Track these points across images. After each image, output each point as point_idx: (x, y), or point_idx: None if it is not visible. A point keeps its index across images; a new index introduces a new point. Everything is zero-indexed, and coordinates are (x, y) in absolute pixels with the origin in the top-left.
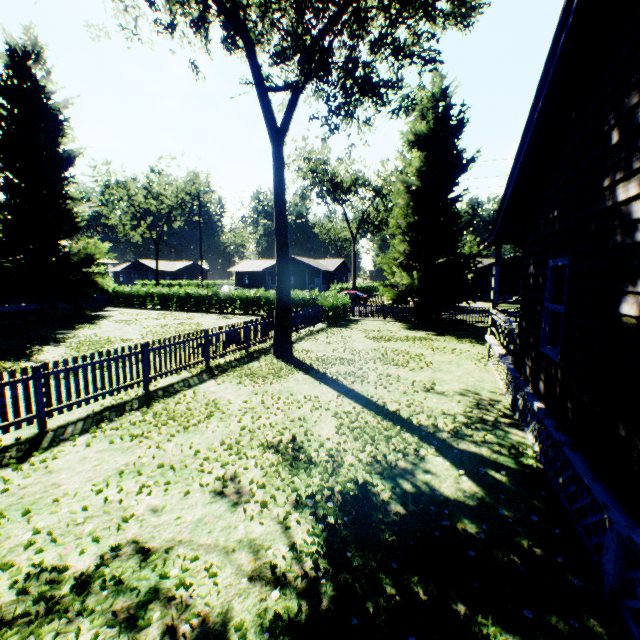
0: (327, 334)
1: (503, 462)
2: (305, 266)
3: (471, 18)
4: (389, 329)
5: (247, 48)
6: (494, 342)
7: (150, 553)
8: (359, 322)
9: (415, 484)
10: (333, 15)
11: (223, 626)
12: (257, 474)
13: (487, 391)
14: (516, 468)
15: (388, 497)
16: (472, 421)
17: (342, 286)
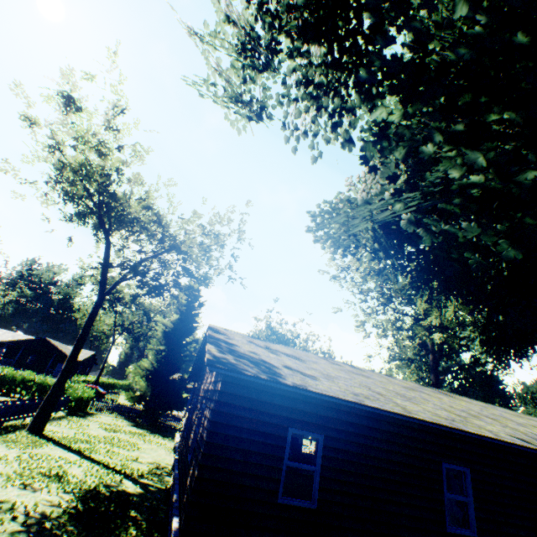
0: (69, 420)
1: (157, 484)
2: (56, 349)
3: (207, 287)
4: (119, 424)
5: (108, 246)
6: (178, 436)
7: (2, 501)
8: (95, 415)
9: (118, 488)
10: (156, 254)
11: (45, 512)
12: (42, 483)
13: (165, 463)
14: (161, 486)
15: (106, 490)
16: (151, 472)
17: (86, 378)
